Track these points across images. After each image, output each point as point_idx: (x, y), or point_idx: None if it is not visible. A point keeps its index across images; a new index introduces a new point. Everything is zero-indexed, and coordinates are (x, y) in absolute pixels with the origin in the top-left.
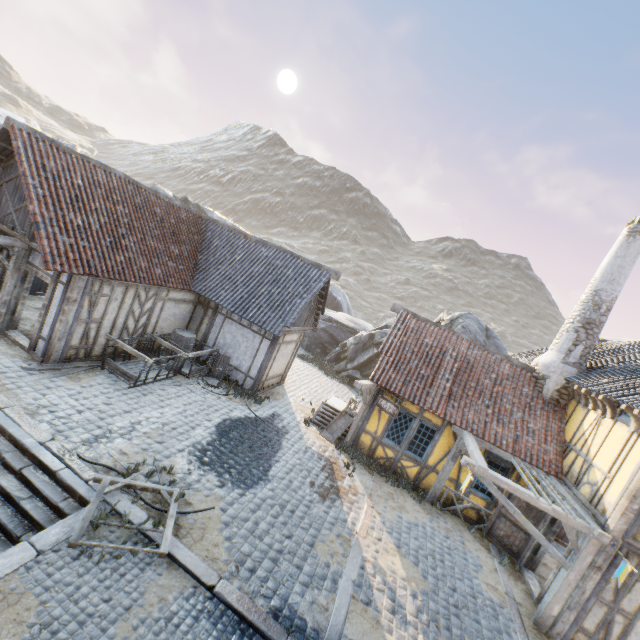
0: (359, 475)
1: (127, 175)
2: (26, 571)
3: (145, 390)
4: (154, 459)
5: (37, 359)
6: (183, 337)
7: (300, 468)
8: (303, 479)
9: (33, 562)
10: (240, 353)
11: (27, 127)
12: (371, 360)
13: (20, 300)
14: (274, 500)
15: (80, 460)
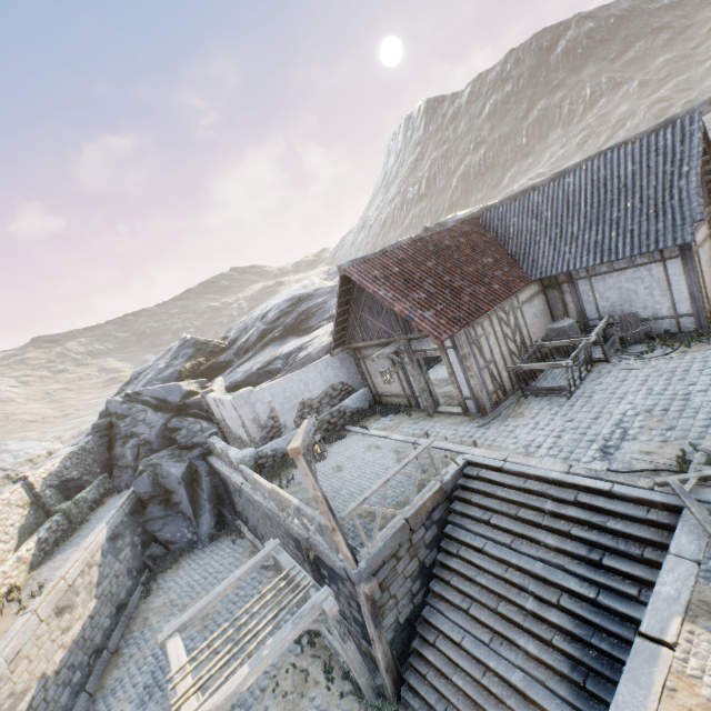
0: None
1: (409, 238)
2: (706, 581)
3: (583, 393)
4: (691, 445)
5: (476, 417)
6: (563, 328)
7: None
8: None
9: (702, 572)
10: (642, 300)
11: (348, 263)
12: None
13: (427, 382)
14: None
15: (617, 474)
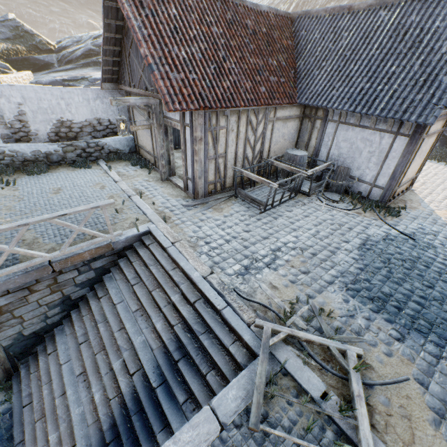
0: None
1: None
2: None
3: (274, 213)
4: (307, 297)
5: (190, 196)
6: (295, 156)
7: None
8: None
9: (218, 440)
10: (361, 161)
11: None
12: None
13: (170, 152)
14: None
15: (237, 297)
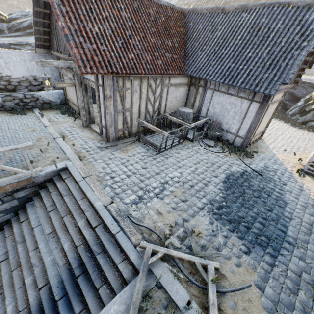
0: None
1: None
2: None
3: (166, 154)
4: (182, 221)
5: (104, 140)
6: (184, 112)
7: None
8: None
9: None
10: (228, 118)
11: None
12: None
13: (89, 105)
14: (310, 275)
15: (129, 222)
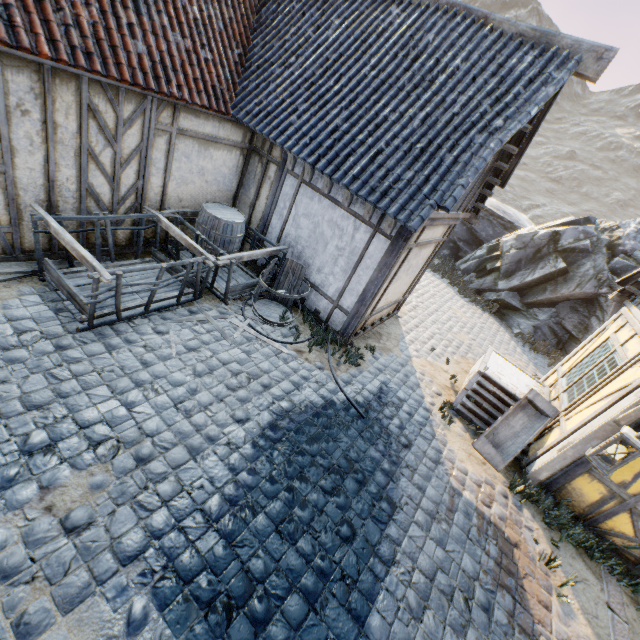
0: (575, 587)
1: None
2: None
3: (118, 335)
4: None
5: None
6: (217, 220)
7: (445, 585)
8: (457, 639)
9: None
10: (325, 260)
11: None
12: (547, 279)
13: None
14: None
15: None
